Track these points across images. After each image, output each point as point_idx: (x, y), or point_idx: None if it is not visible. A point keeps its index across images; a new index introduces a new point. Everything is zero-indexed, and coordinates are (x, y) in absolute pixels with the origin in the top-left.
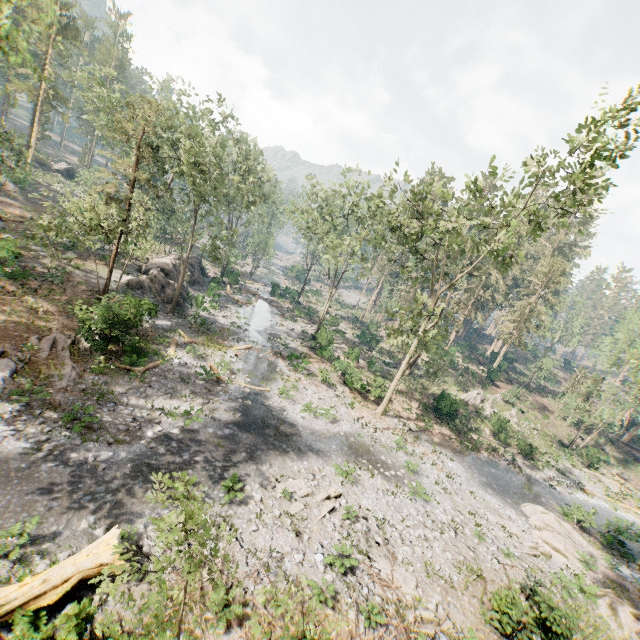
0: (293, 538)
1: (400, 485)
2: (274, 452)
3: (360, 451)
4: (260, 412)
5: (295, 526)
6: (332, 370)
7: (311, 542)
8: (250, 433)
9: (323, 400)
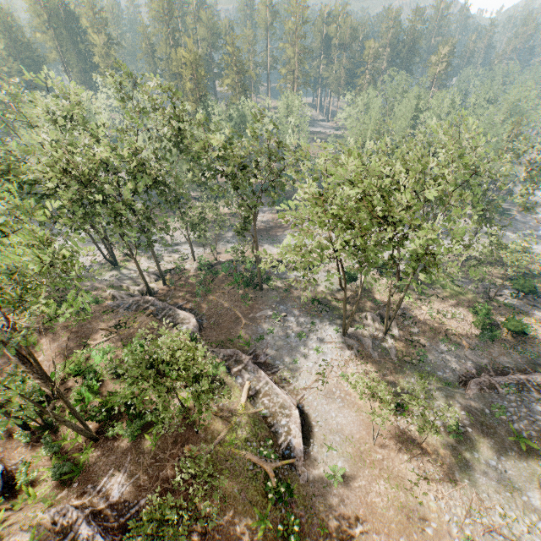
0: None
1: None
2: None
3: None
4: None
5: None
6: None
7: None
8: None
9: None
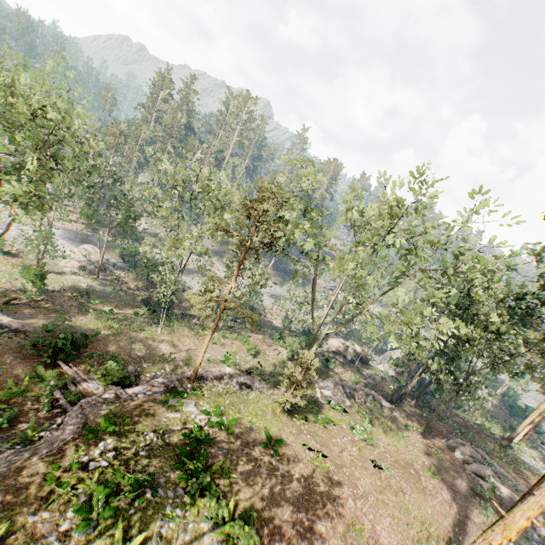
0: None
1: None
2: None
3: None
4: None
5: None
6: None
7: None
8: None
9: None
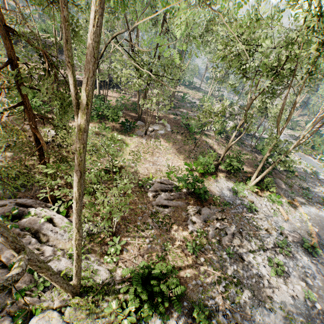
0: None
1: None
2: None
3: None
4: None
5: None
6: None
7: None
8: None
9: None
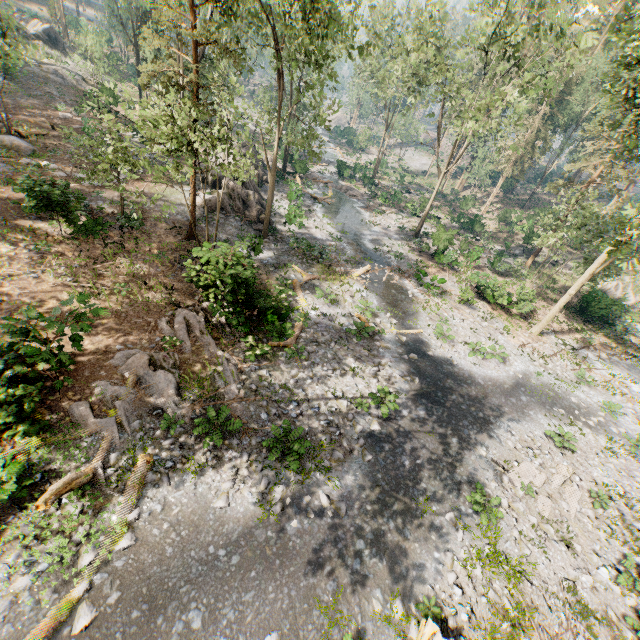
0: (566, 552)
1: (610, 436)
2: (478, 426)
3: (549, 397)
4: (432, 368)
5: (558, 533)
6: (457, 279)
7: (585, 553)
8: (441, 405)
9: (475, 329)
